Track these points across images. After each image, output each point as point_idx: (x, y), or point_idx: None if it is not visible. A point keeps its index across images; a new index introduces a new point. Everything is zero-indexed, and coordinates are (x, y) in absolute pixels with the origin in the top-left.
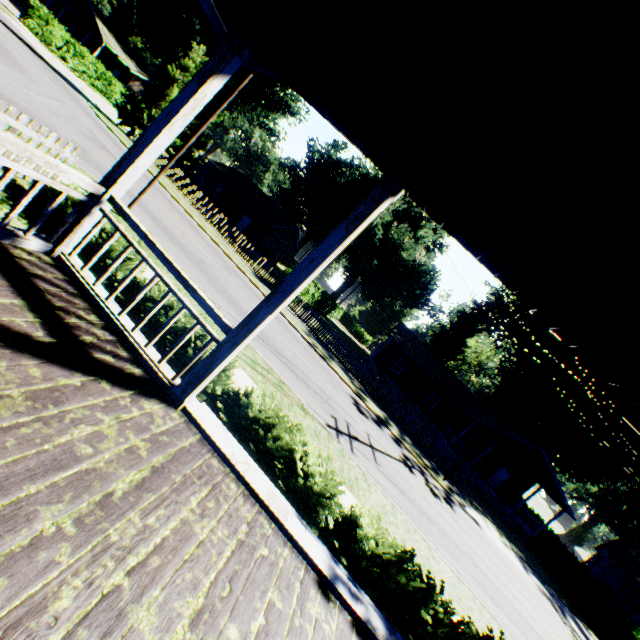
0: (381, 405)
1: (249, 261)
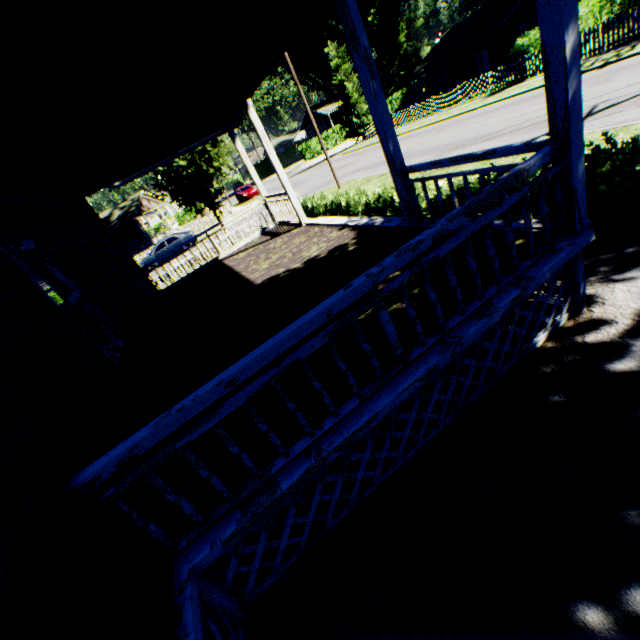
0: None
1: (478, 94)
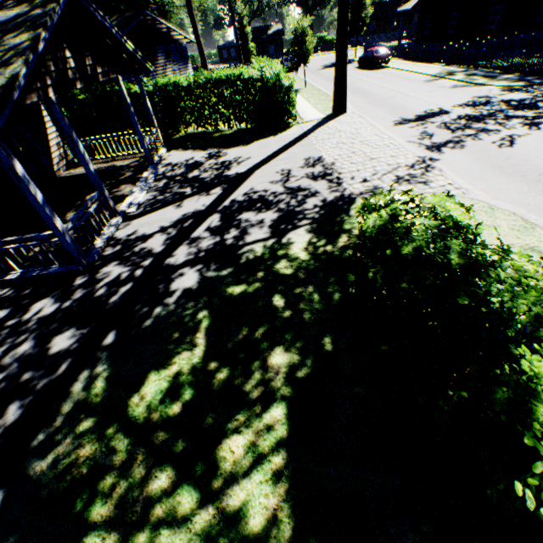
0: (392, 42)
1: (323, 52)
